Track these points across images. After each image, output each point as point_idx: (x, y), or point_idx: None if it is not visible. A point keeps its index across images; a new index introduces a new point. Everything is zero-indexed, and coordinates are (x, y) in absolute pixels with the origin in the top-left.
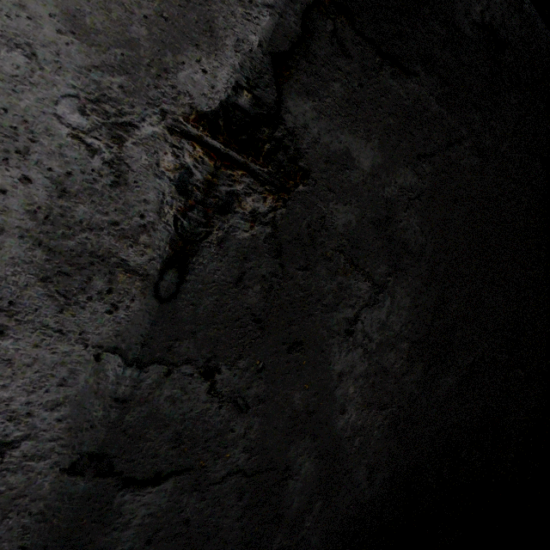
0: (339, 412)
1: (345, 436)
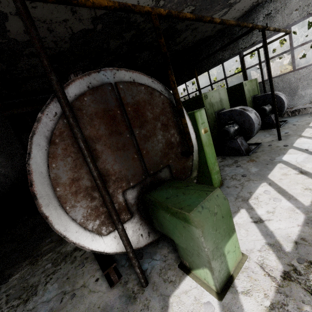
0: (1, 172)
1: (4, 173)
